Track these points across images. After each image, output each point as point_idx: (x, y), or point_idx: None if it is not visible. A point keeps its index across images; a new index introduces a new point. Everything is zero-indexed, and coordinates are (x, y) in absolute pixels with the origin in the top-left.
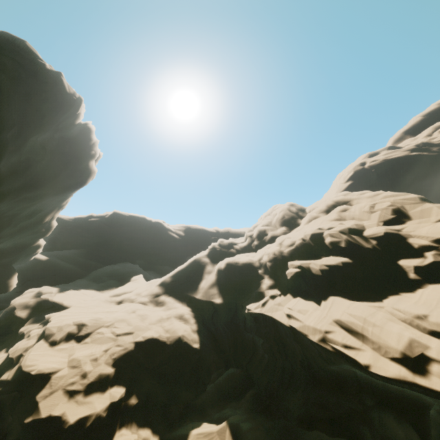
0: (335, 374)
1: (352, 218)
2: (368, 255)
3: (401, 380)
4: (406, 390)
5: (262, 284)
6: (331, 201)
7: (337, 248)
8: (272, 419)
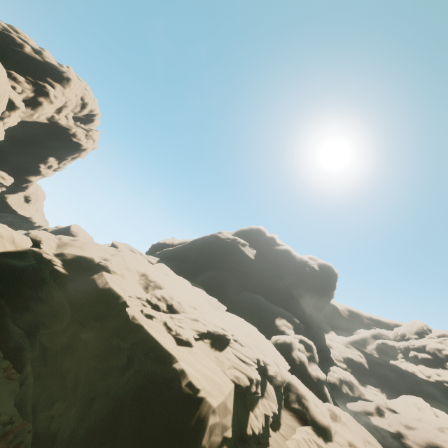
0: (419, 389)
1: (445, 344)
2: (438, 357)
3: (424, 378)
4: (444, 402)
5: (398, 356)
6: (442, 332)
7: (429, 352)
8: (395, 396)
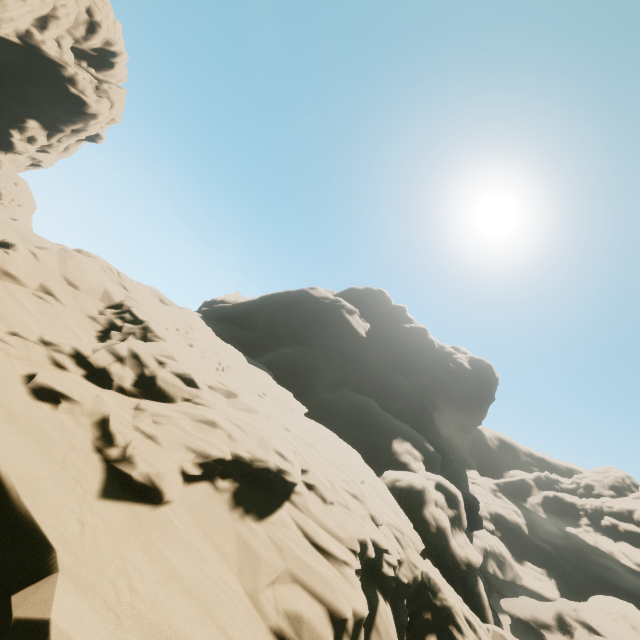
0: (615, 580)
1: None
2: None
3: (632, 567)
4: None
5: (580, 520)
6: None
7: (639, 522)
8: (570, 585)
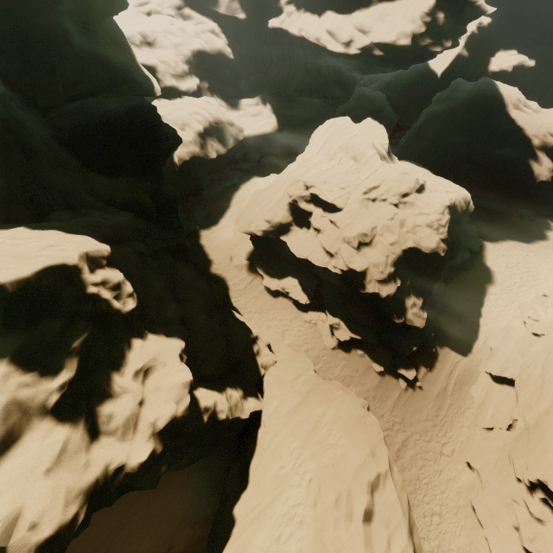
0: (318, 67)
1: None
2: None
3: (340, 51)
4: (350, 75)
5: None
6: None
7: None
8: (281, 97)
